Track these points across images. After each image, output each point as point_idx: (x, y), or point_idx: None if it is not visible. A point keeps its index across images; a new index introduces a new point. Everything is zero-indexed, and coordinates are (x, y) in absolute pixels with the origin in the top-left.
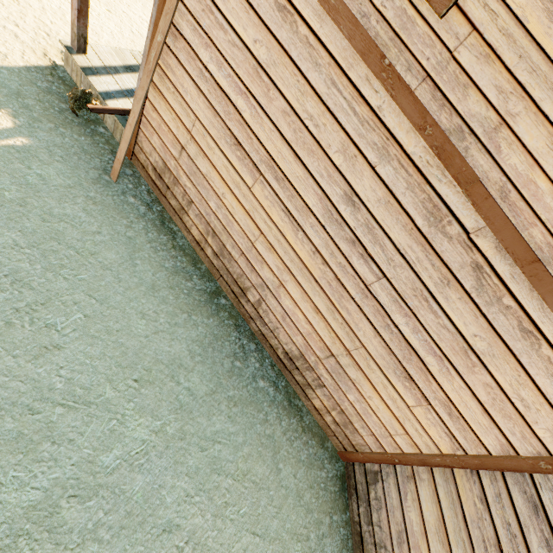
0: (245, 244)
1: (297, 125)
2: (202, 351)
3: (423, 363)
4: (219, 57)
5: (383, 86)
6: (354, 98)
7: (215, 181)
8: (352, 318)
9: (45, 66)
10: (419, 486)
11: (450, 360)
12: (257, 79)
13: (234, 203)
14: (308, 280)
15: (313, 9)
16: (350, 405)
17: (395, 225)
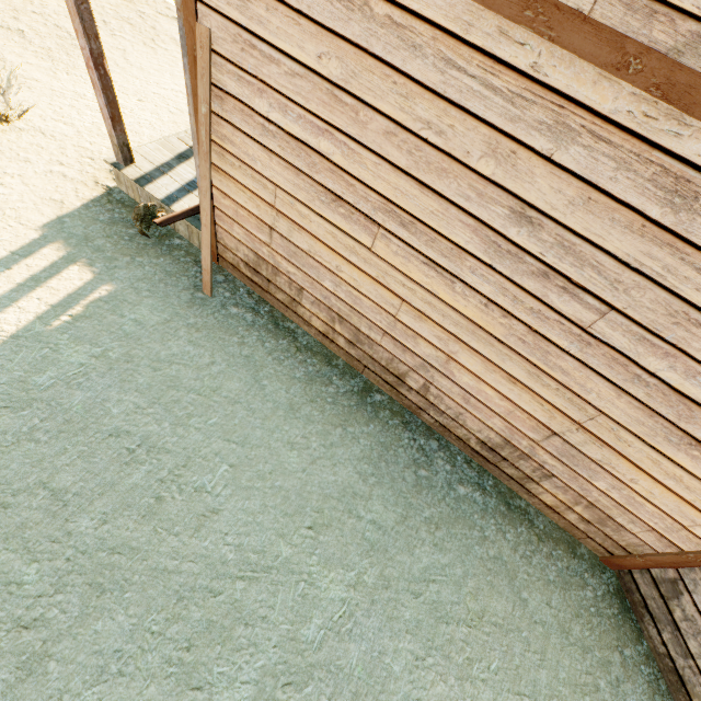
0: (385, 320)
1: (411, 143)
2: (374, 469)
3: None
4: (280, 99)
5: (531, 32)
6: (487, 69)
7: (322, 254)
8: (573, 378)
9: (100, 195)
10: None
11: None
12: (336, 106)
13: (355, 274)
14: (487, 343)
15: None
16: (602, 495)
17: (610, 230)
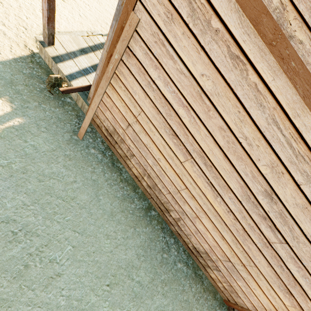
0: (173, 189)
1: (231, 139)
2: (144, 252)
3: (305, 292)
4: (167, 77)
5: None
6: (294, 137)
7: (153, 150)
8: (252, 252)
9: (26, 55)
10: None
11: None
12: (199, 101)
13: (167, 166)
14: (219, 222)
15: (268, 65)
16: (238, 286)
17: (307, 222)
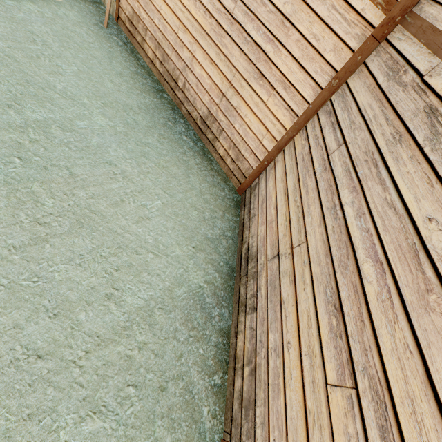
0: (174, 38)
1: None
2: (146, 109)
3: (266, 54)
4: None
5: None
6: None
7: (156, 0)
8: (229, 50)
9: None
10: (276, 166)
11: (277, 38)
12: None
13: (166, 9)
14: (205, 39)
15: None
16: (237, 135)
17: None
